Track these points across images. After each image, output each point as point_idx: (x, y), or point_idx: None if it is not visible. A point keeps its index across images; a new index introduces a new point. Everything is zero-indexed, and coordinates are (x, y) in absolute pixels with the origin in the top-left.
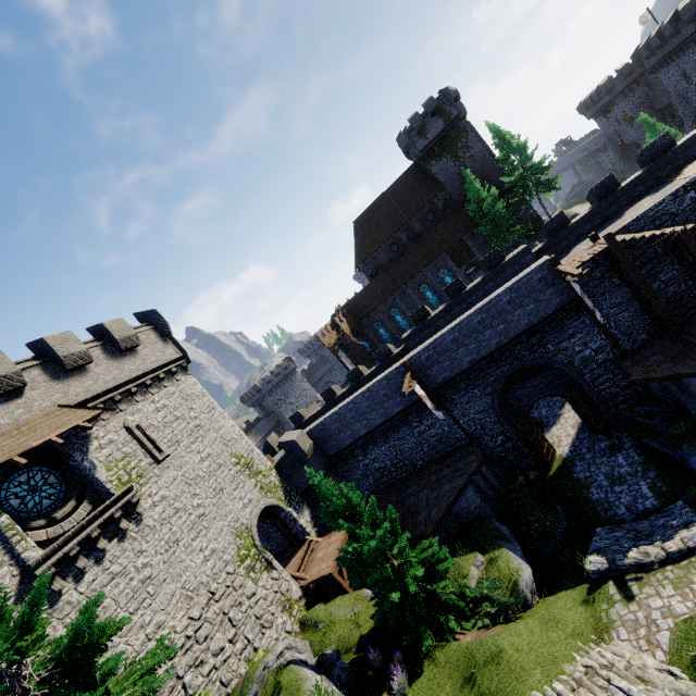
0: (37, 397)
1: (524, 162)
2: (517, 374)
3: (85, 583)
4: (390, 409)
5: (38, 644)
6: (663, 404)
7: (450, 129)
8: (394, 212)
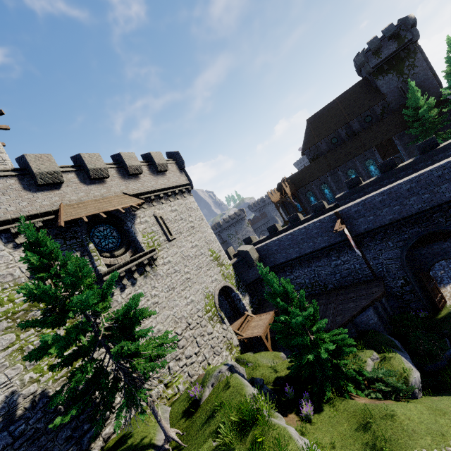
0: (113, 185)
1: None
2: (427, 236)
3: (125, 293)
4: (318, 244)
5: (105, 310)
6: None
7: (401, 51)
8: (339, 114)
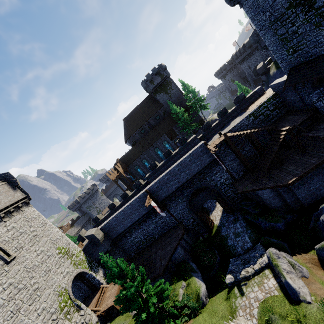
0: None
1: (194, 97)
2: (196, 191)
3: None
4: (141, 212)
5: None
6: (251, 200)
7: (164, 81)
8: (141, 116)
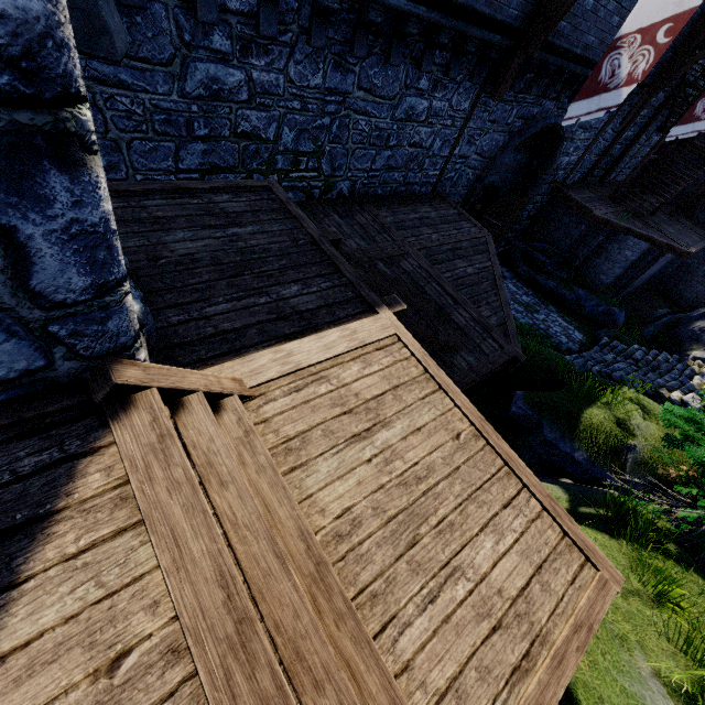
0: None
1: None
2: None
3: None
4: None
5: None
6: (557, 248)
7: None
8: None
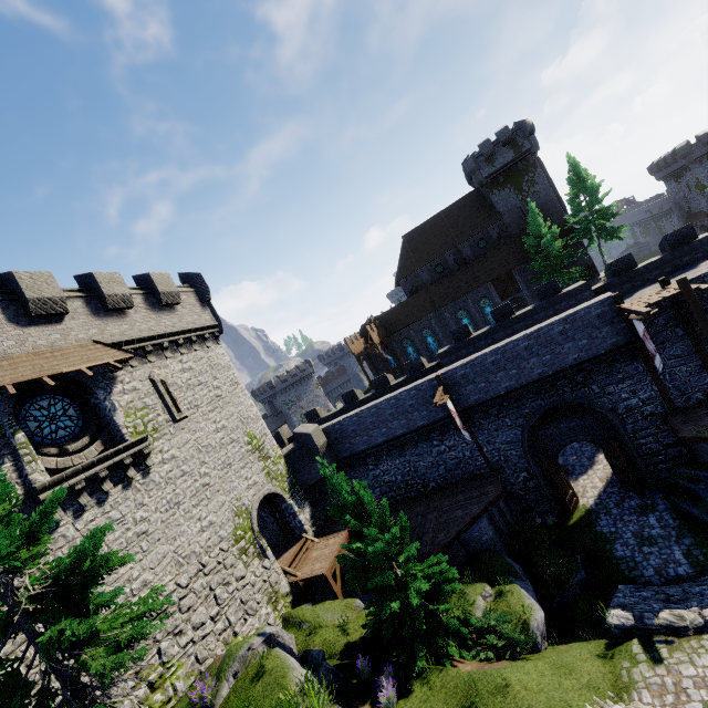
0: (75, 327)
1: (591, 205)
2: (553, 411)
3: (83, 521)
4: (414, 421)
5: (35, 561)
6: None
7: (519, 162)
8: (445, 234)
